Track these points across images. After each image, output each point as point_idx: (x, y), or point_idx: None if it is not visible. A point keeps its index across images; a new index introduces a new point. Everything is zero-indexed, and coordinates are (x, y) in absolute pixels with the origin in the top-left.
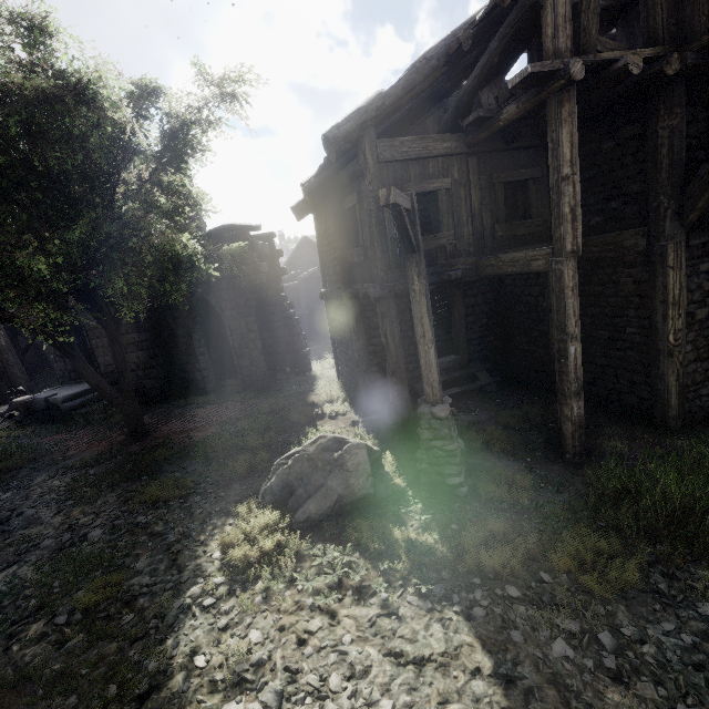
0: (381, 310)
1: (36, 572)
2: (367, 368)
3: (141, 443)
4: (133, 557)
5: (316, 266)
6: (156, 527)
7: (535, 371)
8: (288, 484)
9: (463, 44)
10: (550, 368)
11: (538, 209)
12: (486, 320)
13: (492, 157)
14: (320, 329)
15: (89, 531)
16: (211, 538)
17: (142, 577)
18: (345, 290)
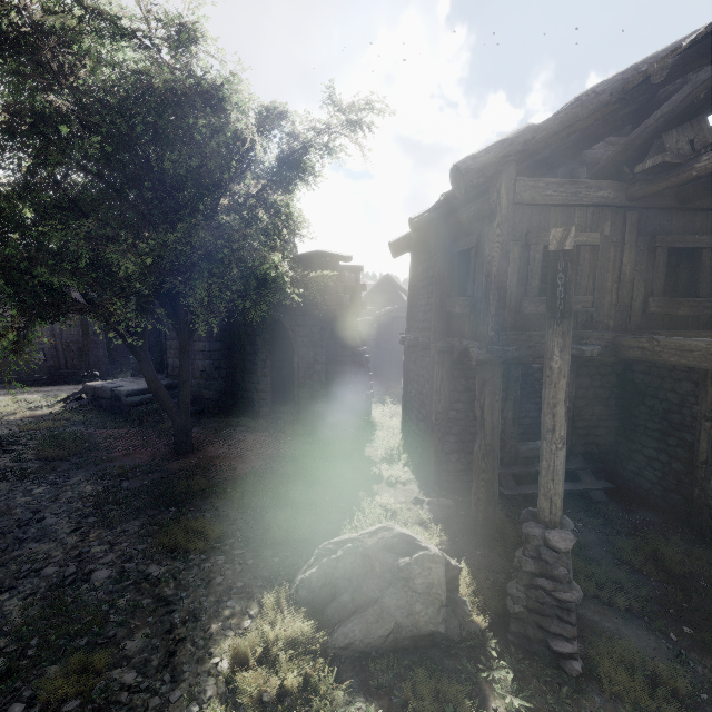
0: (483, 377)
1: (21, 612)
2: (443, 436)
3: (182, 461)
4: (128, 629)
5: (392, 305)
6: (166, 589)
7: (664, 489)
8: (331, 582)
9: (653, 76)
10: (690, 491)
11: (710, 287)
12: (601, 408)
13: (658, 216)
14: (385, 370)
15: (96, 567)
16: (222, 632)
17: (127, 670)
18: (434, 341)
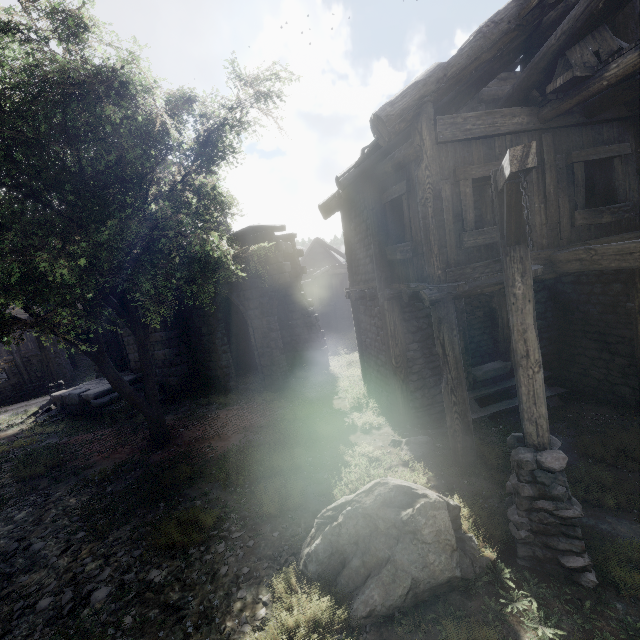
0: (438, 315)
1: None
2: (405, 376)
3: (162, 452)
4: None
5: (326, 264)
6: (171, 593)
7: (611, 384)
8: (338, 549)
9: None
10: (635, 382)
11: (625, 192)
12: (541, 322)
13: (569, 133)
14: (332, 324)
15: (93, 587)
16: (239, 629)
17: None
18: (381, 290)
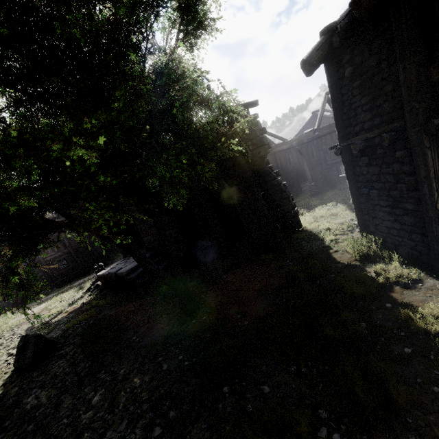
0: None
1: None
2: None
3: (196, 320)
4: None
5: None
6: None
7: None
8: None
9: None
10: None
11: None
12: None
13: None
14: None
15: None
16: None
17: None
18: (418, 126)
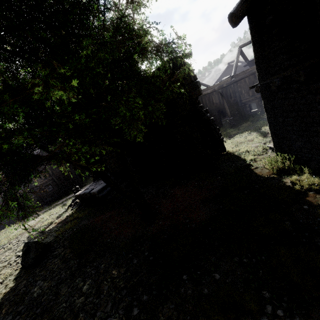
0: None
1: None
2: None
3: (154, 225)
4: None
5: None
6: None
7: None
8: None
9: None
10: None
11: None
12: None
13: None
14: None
15: None
16: None
17: None
18: None
